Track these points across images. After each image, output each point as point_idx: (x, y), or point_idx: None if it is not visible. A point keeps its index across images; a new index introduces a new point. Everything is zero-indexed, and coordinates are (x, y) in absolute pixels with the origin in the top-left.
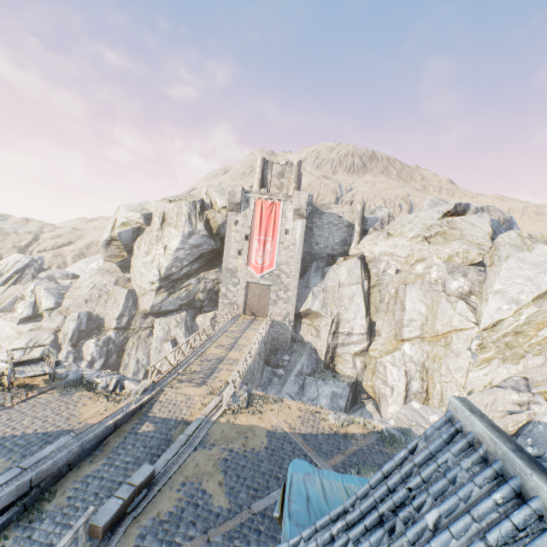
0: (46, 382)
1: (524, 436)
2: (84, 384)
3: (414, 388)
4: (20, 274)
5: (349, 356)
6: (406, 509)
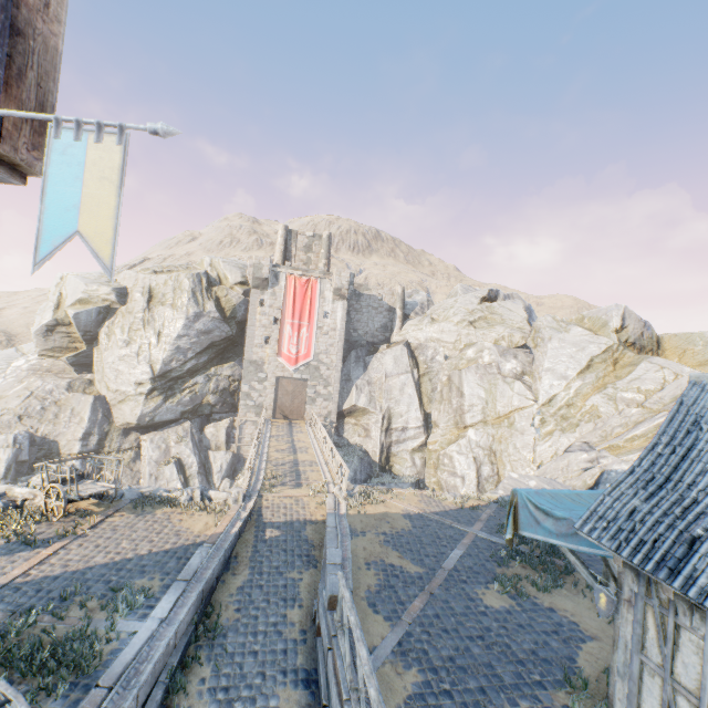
0: (98, 506)
1: (603, 483)
2: (158, 500)
3: (486, 473)
4: None
5: (406, 454)
6: (703, 419)
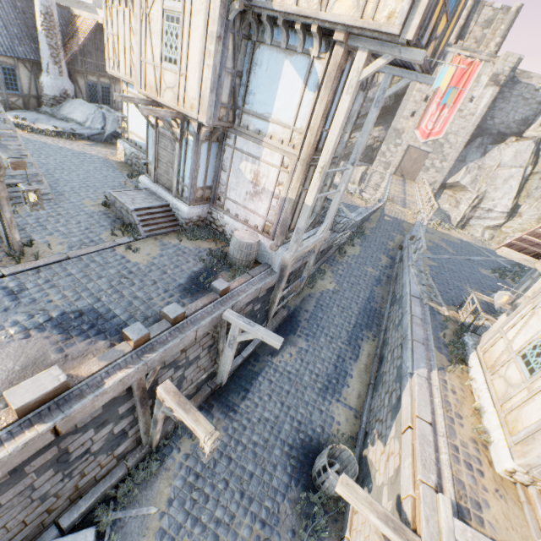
0: None
1: None
2: None
3: None
4: None
5: (480, 228)
6: None
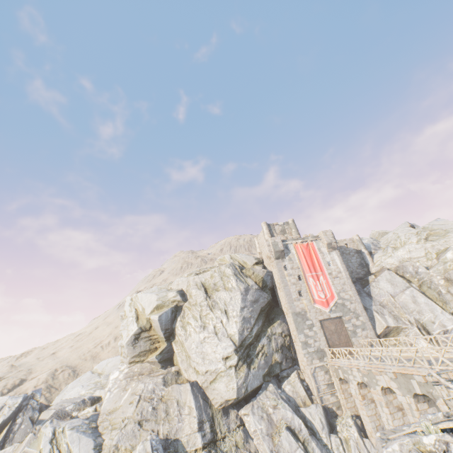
0: None
1: None
2: None
3: None
4: (9, 427)
5: None
6: None
